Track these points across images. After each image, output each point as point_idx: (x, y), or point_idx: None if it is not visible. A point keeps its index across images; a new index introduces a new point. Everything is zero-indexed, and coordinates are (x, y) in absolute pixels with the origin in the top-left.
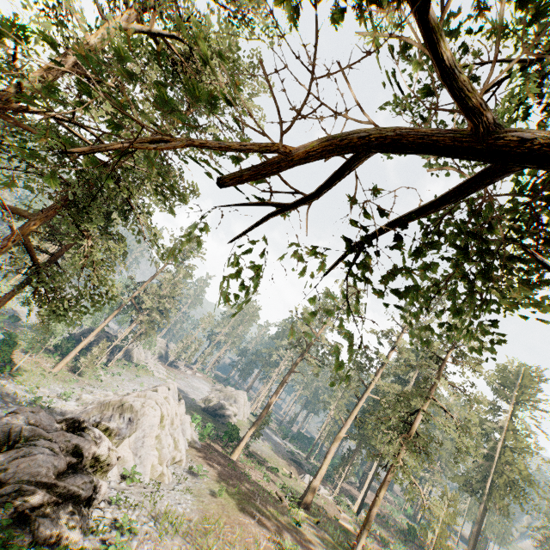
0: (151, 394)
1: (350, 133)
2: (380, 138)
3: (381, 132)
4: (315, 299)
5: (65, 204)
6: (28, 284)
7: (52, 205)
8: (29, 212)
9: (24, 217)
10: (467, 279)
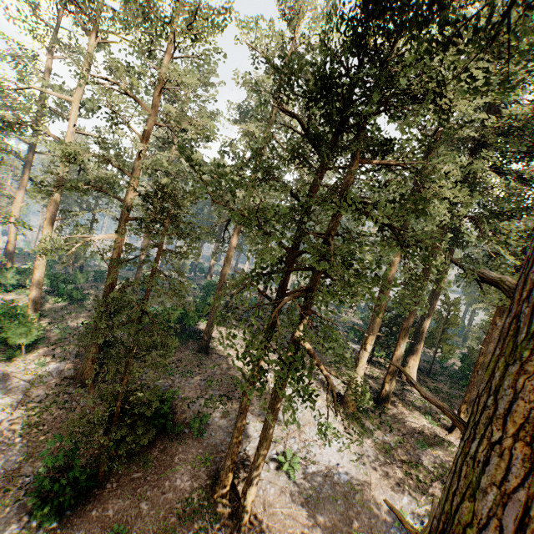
0: None
1: None
2: None
3: None
4: None
5: None
6: None
7: None
8: None
9: None
10: None
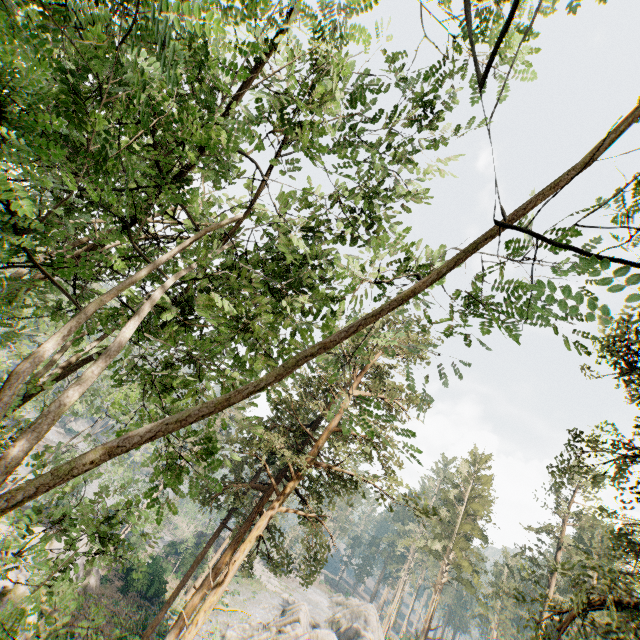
0: (323, 633)
1: (587, 603)
2: (597, 604)
3: (596, 602)
4: (567, 632)
5: (285, 473)
6: (226, 527)
7: (278, 477)
8: (265, 487)
9: (262, 491)
10: (638, 628)
